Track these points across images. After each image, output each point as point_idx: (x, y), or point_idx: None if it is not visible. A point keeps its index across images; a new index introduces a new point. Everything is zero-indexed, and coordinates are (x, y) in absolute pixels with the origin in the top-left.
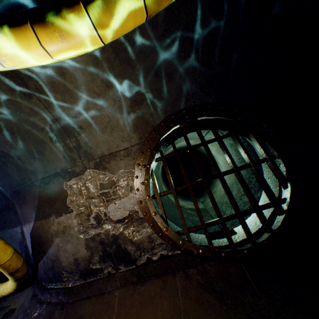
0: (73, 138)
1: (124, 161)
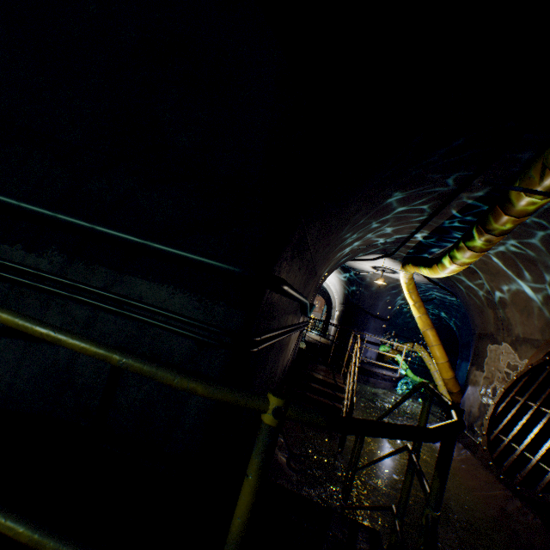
0: (499, 310)
1: (531, 352)
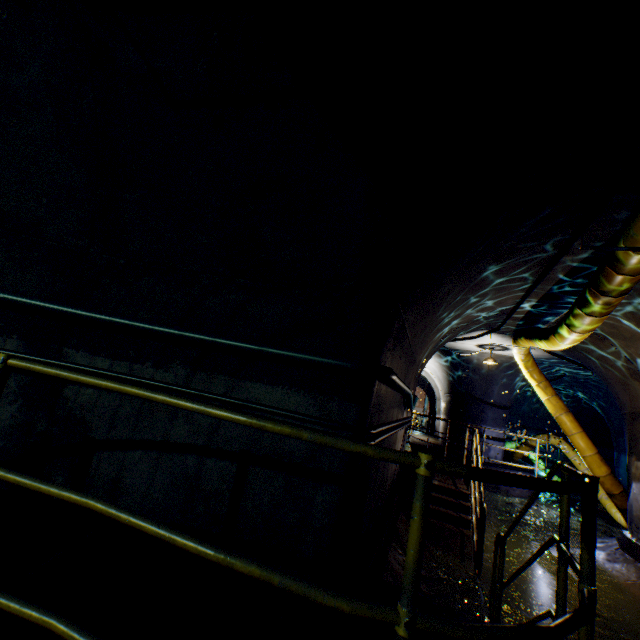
0: None
1: None
